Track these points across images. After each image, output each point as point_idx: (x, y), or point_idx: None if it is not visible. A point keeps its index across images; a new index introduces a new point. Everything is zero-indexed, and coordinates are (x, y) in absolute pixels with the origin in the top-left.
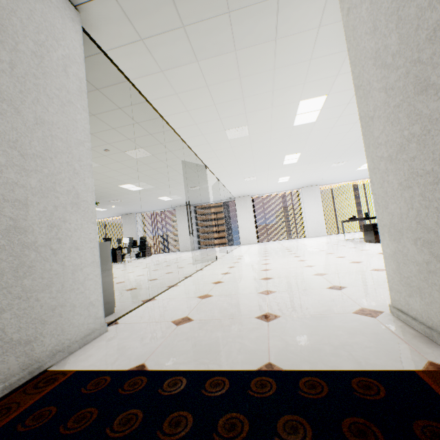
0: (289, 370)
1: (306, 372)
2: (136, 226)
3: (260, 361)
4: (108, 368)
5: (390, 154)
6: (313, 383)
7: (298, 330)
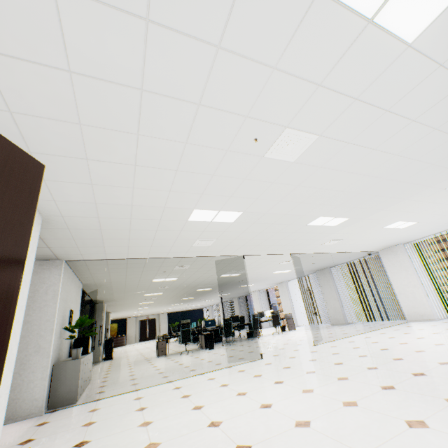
0: None
1: None
2: (289, 294)
3: None
4: None
5: None
6: None
7: None
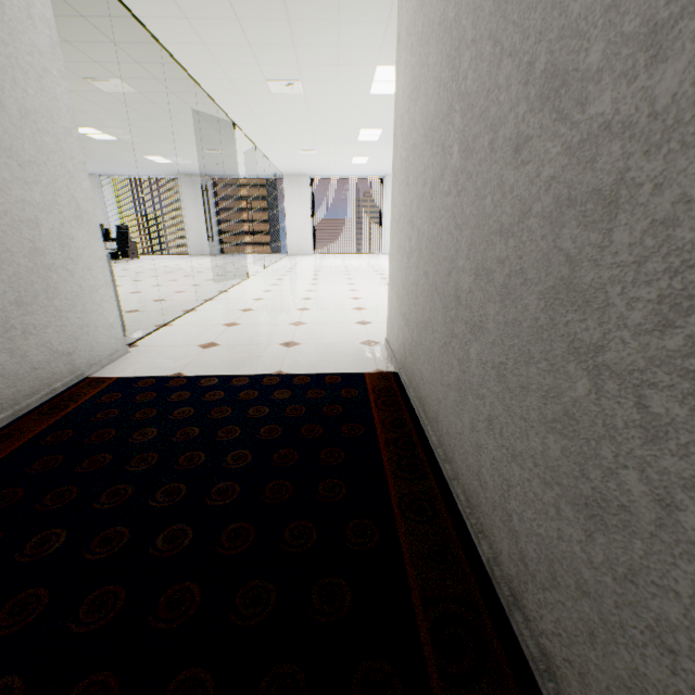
0: (291, 374)
1: (302, 374)
2: (103, 201)
3: (274, 370)
4: (150, 375)
5: (397, 219)
6: (303, 379)
7: (310, 353)
